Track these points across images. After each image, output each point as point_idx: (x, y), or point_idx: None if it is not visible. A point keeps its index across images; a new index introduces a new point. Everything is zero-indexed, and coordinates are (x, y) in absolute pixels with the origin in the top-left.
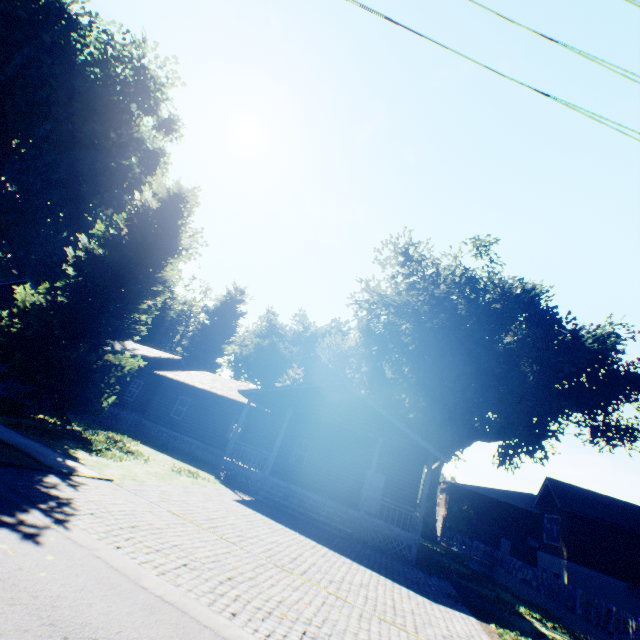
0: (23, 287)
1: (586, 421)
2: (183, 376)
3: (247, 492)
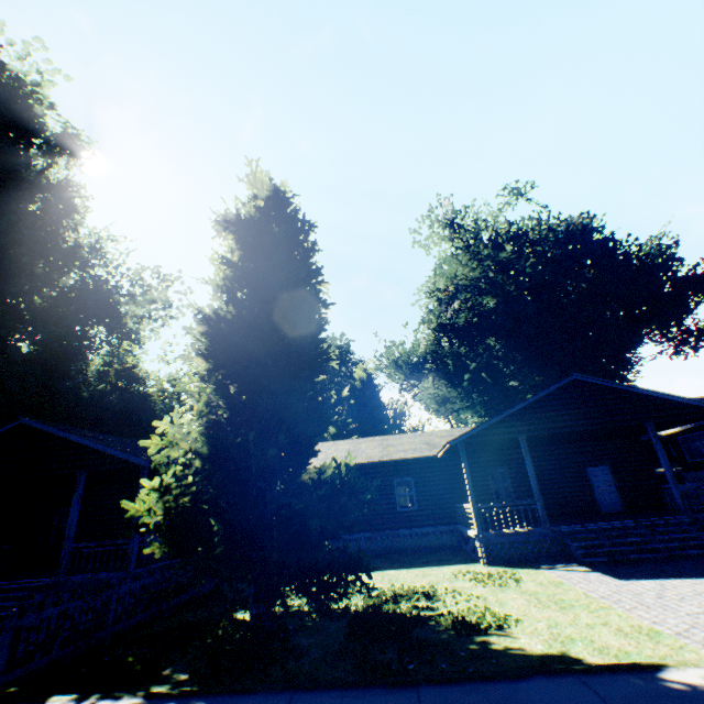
0: (167, 418)
1: (665, 336)
2: None
3: (539, 561)
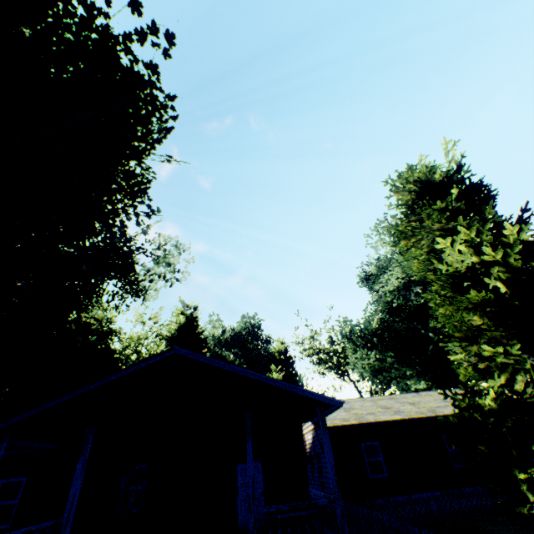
0: None
1: None
2: (341, 416)
3: None
